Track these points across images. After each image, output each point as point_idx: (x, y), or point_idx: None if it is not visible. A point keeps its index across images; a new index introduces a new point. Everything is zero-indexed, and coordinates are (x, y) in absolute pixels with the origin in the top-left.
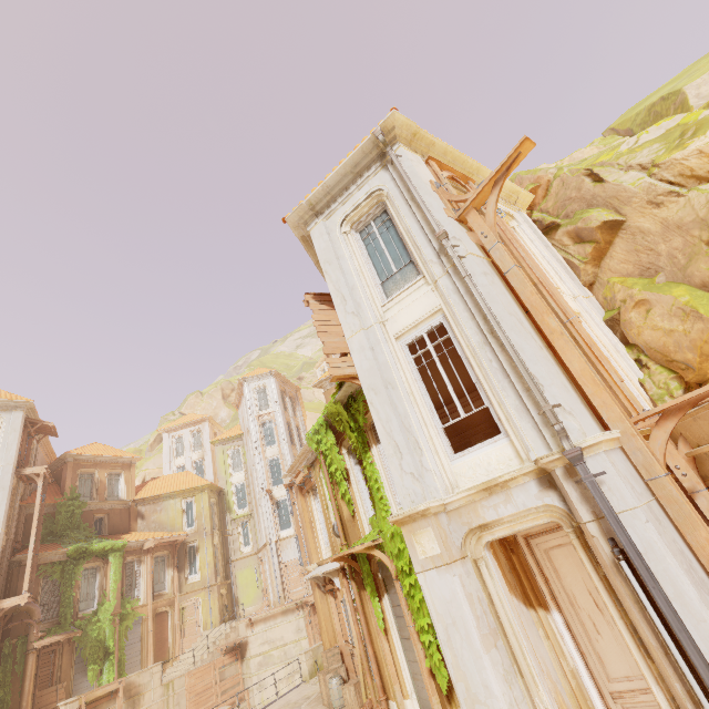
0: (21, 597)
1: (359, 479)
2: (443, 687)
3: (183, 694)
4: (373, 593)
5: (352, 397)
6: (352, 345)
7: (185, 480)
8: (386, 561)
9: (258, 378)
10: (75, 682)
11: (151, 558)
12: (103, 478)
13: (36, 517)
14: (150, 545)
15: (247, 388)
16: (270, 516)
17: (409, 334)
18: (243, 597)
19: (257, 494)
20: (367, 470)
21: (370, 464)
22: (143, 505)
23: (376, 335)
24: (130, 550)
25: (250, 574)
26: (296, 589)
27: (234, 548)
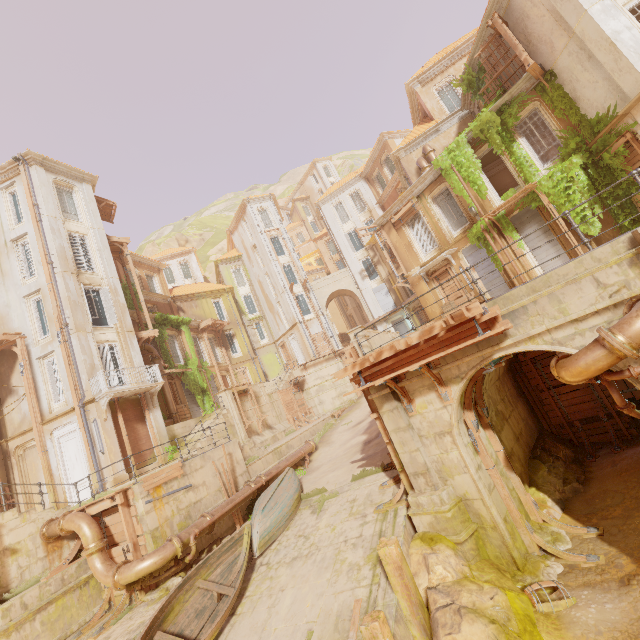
0: (153, 331)
1: (486, 178)
2: (596, 233)
3: (279, 402)
4: (514, 231)
5: (506, 105)
6: (593, 11)
7: (207, 286)
8: (541, 196)
9: (259, 200)
10: (189, 407)
11: (206, 336)
12: (143, 275)
13: (135, 278)
14: (207, 324)
15: (251, 208)
16: (294, 306)
17: (631, 2)
18: (270, 372)
19: (273, 296)
20: (516, 153)
21: (518, 149)
22: (180, 302)
23: (610, 3)
24: (191, 327)
25: (272, 357)
26: (324, 352)
27: (254, 341)
